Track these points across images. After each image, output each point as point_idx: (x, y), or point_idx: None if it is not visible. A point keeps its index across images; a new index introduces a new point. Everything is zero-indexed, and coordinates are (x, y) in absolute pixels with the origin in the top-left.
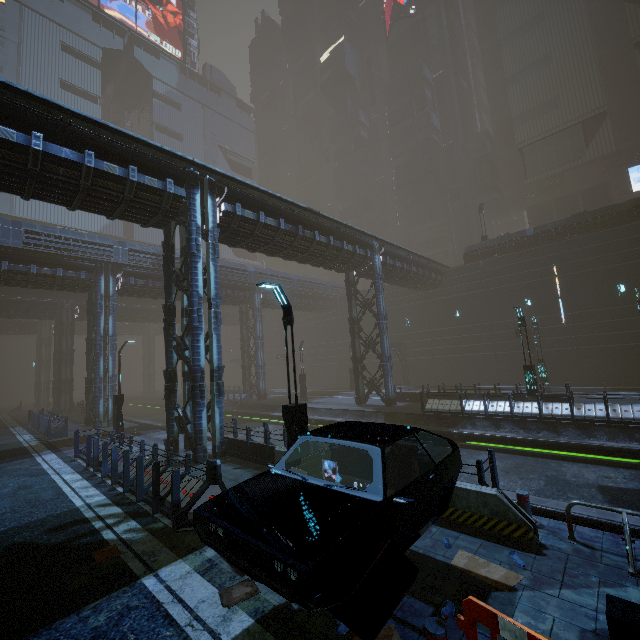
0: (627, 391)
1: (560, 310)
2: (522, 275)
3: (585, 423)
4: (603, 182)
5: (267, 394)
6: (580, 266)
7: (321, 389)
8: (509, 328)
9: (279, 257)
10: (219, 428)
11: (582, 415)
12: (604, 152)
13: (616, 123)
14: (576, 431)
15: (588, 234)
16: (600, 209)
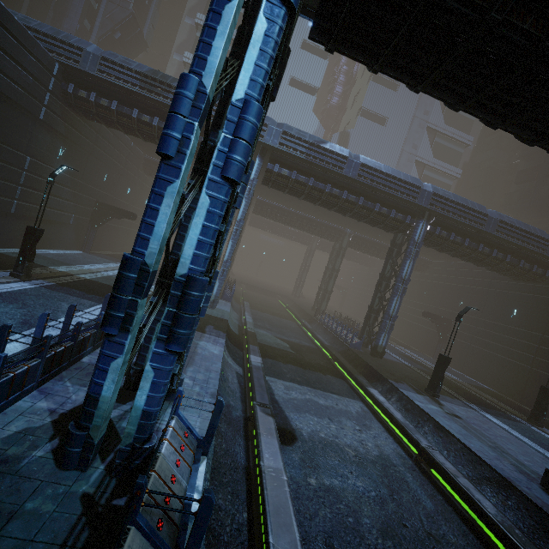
0: None
1: None
2: None
3: None
4: None
5: (390, 351)
6: None
7: (470, 384)
8: None
9: (480, 119)
10: (141, 414)
11: None
12: None
13: None
14: None
15: None
16: None
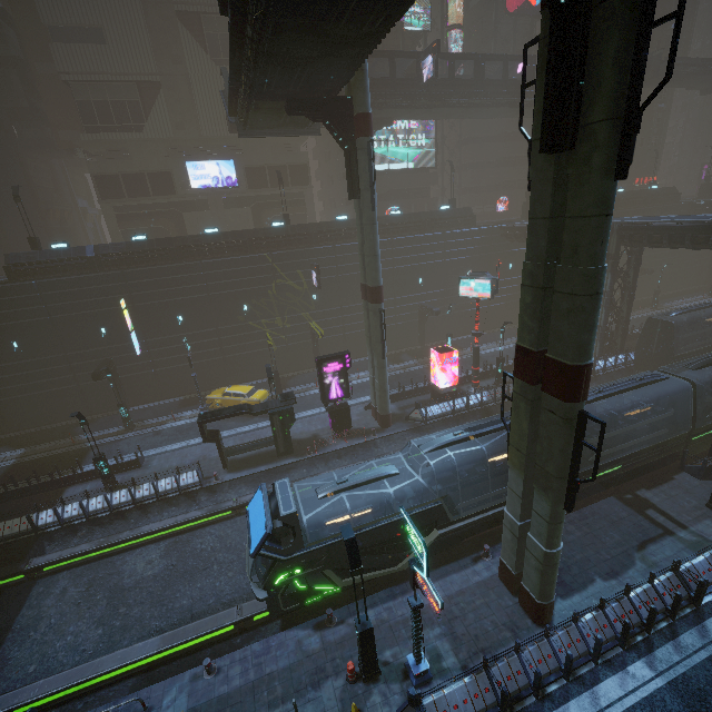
0: (190, 408)
1: (134, 345)
2: (91, 303)
3: (144, 504)
4: (167, 169)
5: None
6: (146, 298)
7: None
8: (89, 359)
9: None
10: None
11: (142, 497)
12: (164, 133)
13: (171, 103)
14: (138, 512)
15: (149, 268)
16: (156, 240)
